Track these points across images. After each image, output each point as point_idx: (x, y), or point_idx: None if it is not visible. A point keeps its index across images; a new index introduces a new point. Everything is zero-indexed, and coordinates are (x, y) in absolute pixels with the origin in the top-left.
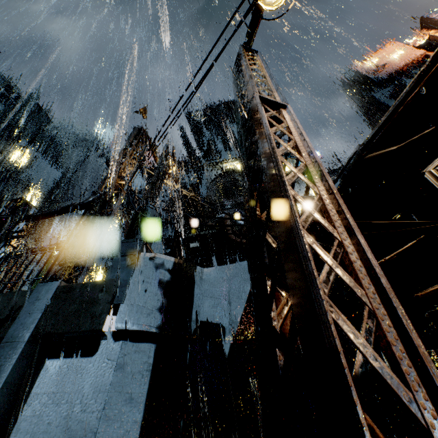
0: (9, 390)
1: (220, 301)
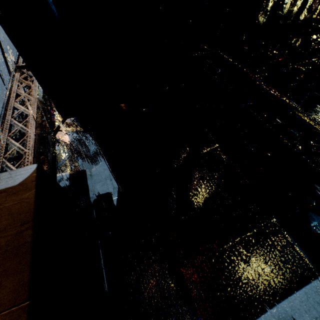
0: None
1: (105, 181)
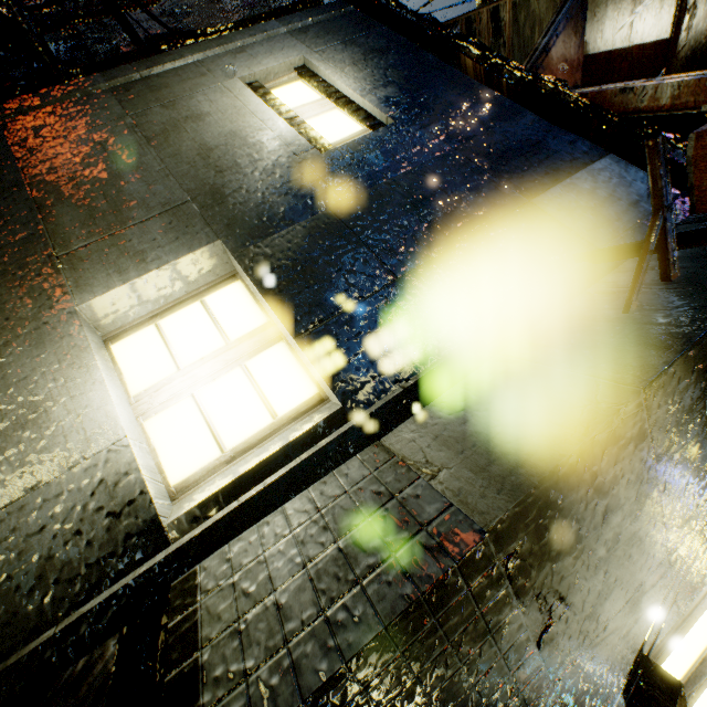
0: None
1: None
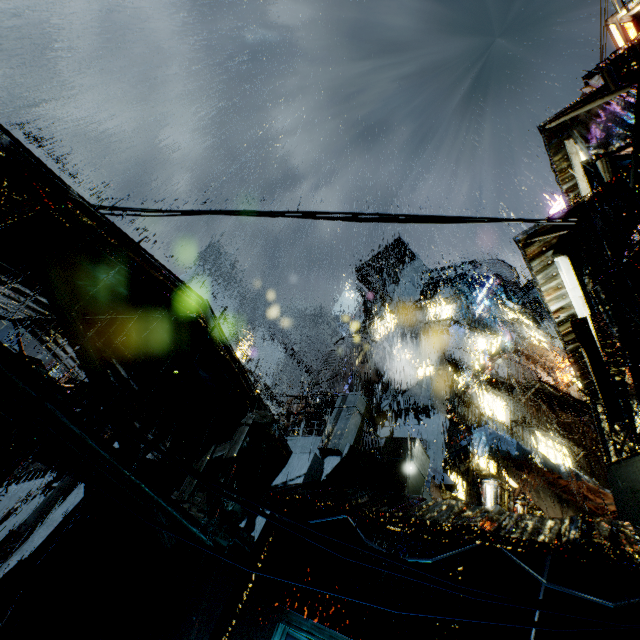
0: (58, 492)
1: None
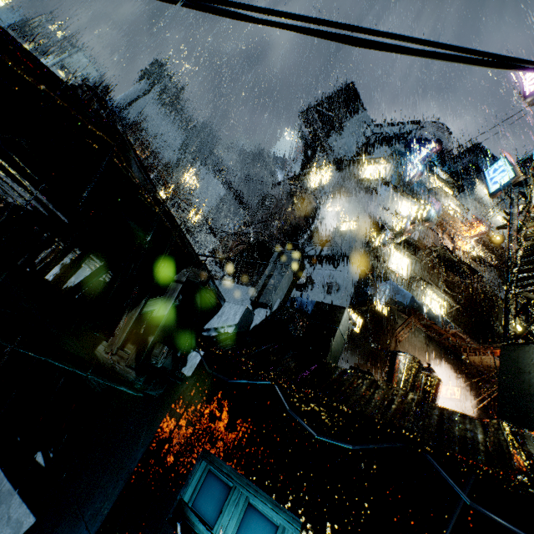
0: None
1: None
